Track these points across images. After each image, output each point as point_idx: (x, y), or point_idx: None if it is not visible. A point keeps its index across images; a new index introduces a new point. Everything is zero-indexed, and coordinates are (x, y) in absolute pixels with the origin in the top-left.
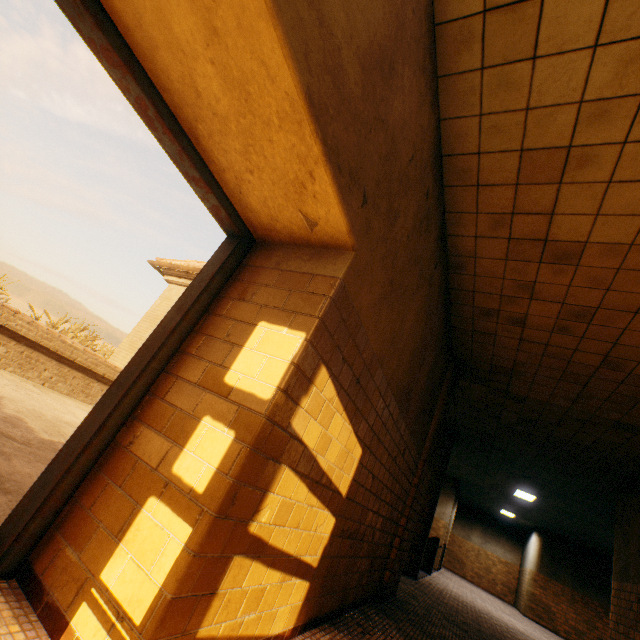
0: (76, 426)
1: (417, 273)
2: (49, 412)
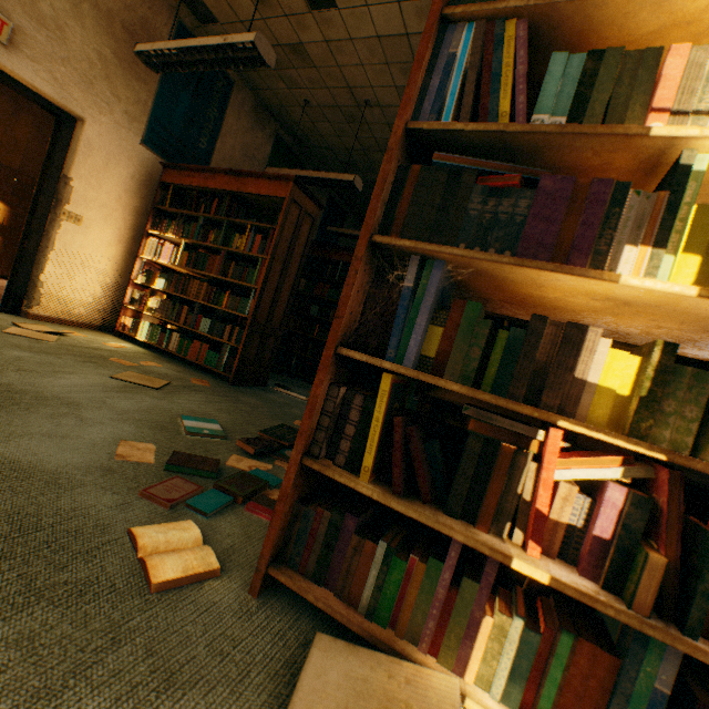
0: None
1: (8, 101)
2: None
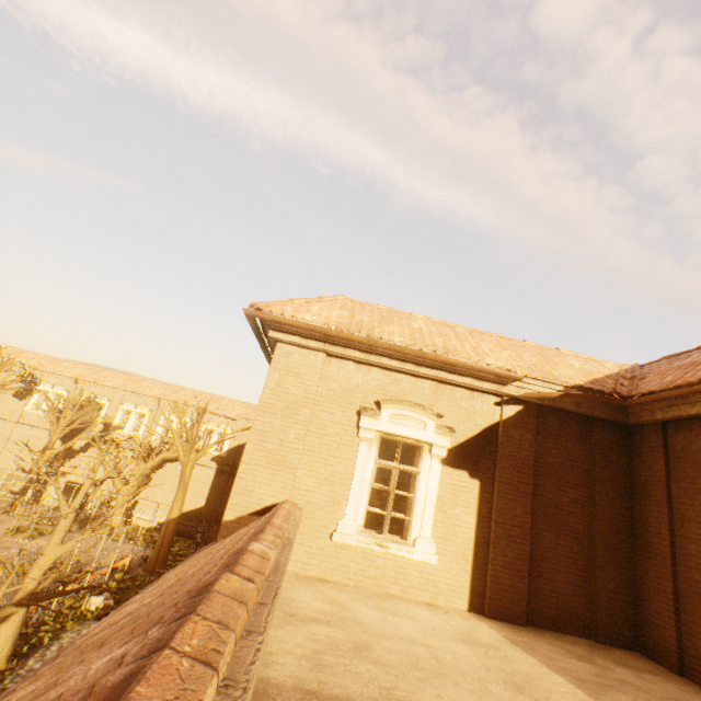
0: (510, 679)
1: None
2: (492, 687)
